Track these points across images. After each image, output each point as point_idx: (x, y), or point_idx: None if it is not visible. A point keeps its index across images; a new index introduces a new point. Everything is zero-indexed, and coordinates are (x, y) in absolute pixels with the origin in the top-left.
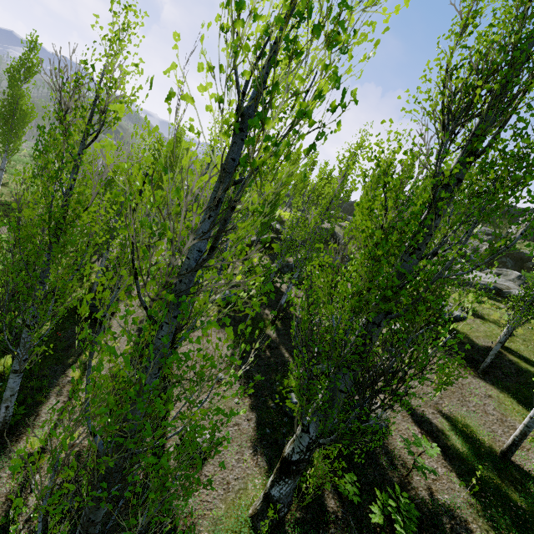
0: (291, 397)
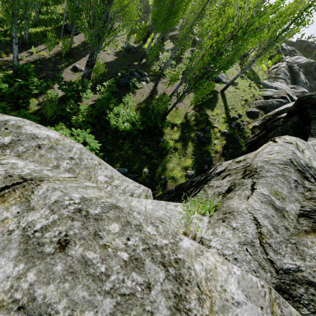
0: (118, 73)
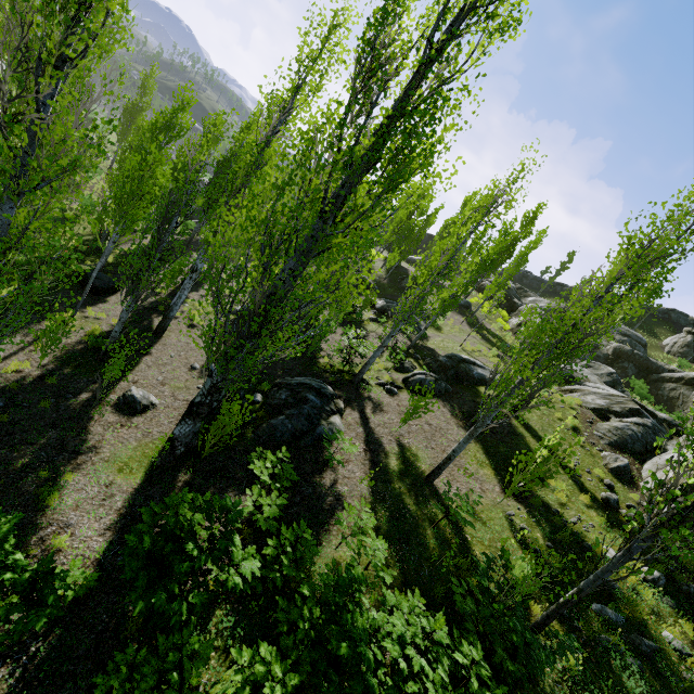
0: (255, 396)
